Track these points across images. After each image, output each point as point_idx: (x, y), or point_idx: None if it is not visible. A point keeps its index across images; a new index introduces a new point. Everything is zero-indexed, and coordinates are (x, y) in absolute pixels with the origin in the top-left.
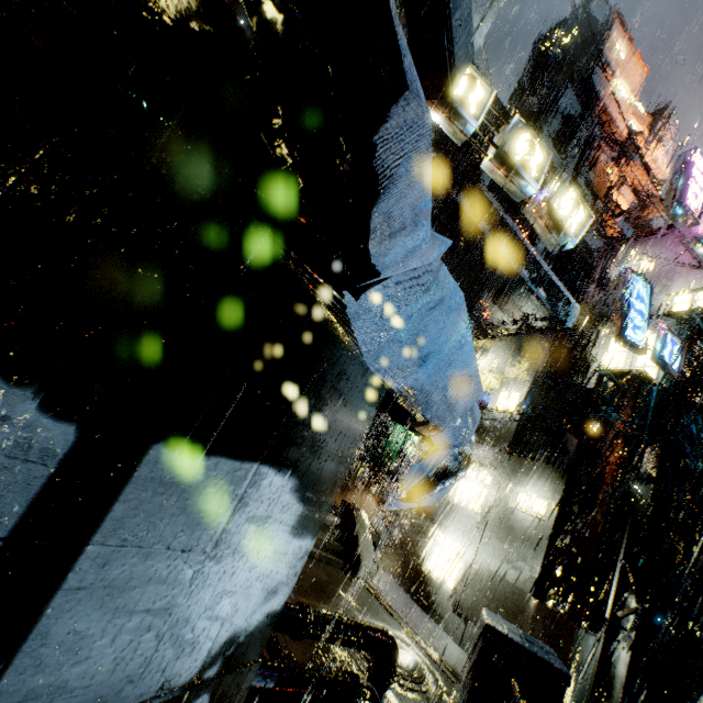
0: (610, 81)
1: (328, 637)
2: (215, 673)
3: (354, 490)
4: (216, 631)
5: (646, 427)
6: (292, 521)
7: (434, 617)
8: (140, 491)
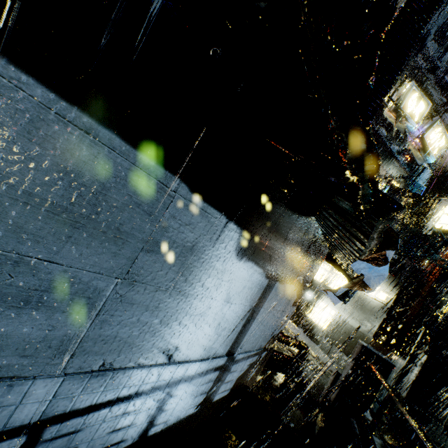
0: None
1: (283, 341)
2: (267, 346)
3: None
4: (271, 333)
5: None
6: (293, 301)
7: (314, 341)
8: (271, 294)
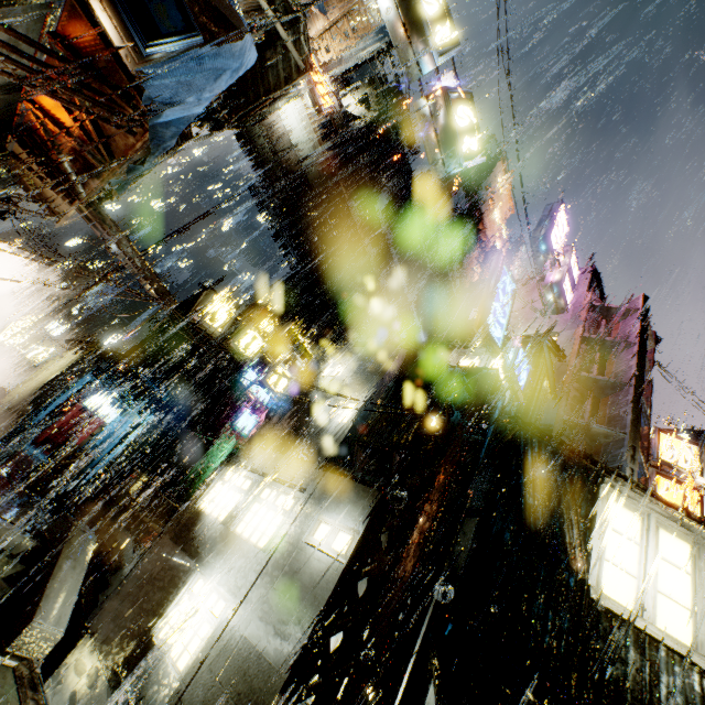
0: (489, 201)
1: None
2: None
3: (112, 510)
4: None
5: (487, 441)
6: None
7: None
8: None
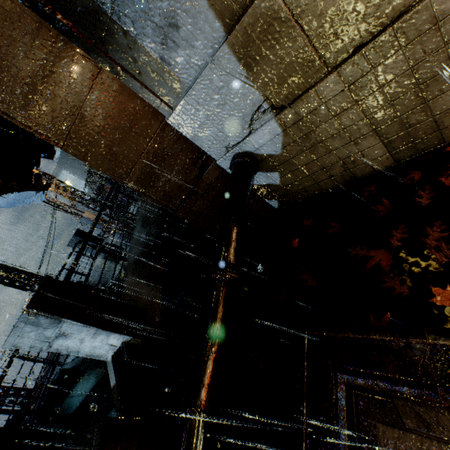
0: None
1: None
2: None
3: None
4: None
5: None
6: None
7: None
8: None
